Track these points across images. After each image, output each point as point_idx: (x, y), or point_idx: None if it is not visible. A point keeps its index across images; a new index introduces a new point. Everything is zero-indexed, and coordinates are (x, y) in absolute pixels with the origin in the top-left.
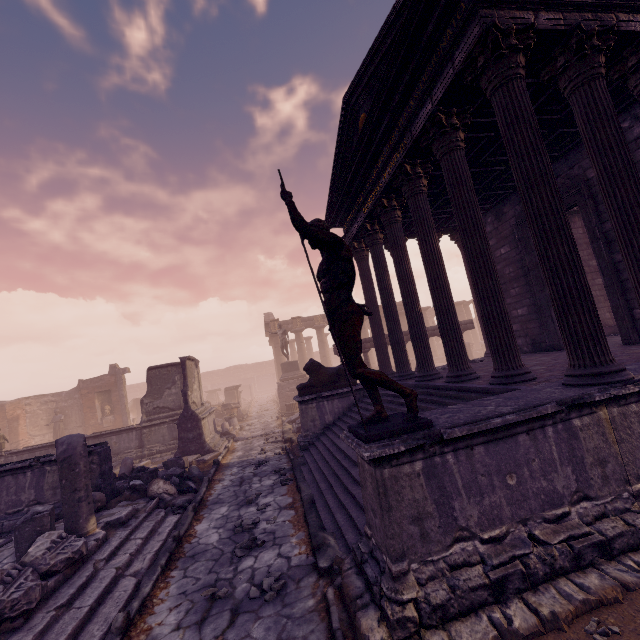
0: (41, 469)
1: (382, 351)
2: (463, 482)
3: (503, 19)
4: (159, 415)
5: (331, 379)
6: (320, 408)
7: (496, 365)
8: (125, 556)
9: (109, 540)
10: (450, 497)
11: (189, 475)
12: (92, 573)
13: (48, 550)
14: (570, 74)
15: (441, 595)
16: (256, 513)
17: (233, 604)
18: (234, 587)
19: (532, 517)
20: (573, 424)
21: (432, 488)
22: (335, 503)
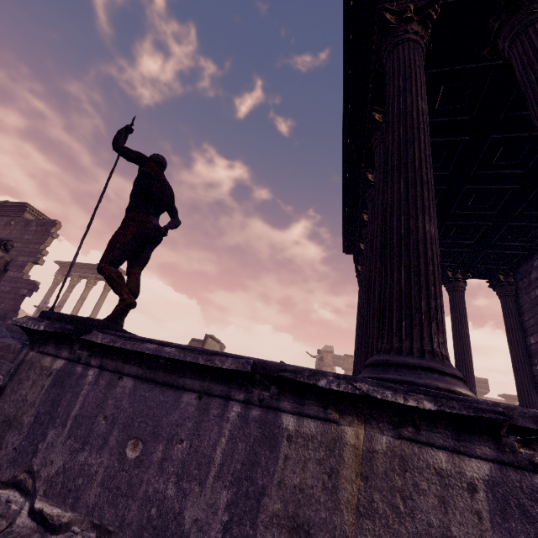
0: None
1: None
2: (80, 412)
3: (403, 5)
4: None
5: None
6: None
7: None
8: None
9: None
10: (54, 421)
11: None
12: None
13: None
14: (504, 32)
15: None
16: None
17: None
18: None
19: (117, 535)
20: (281, 421)
21: (48, 397)
22: None
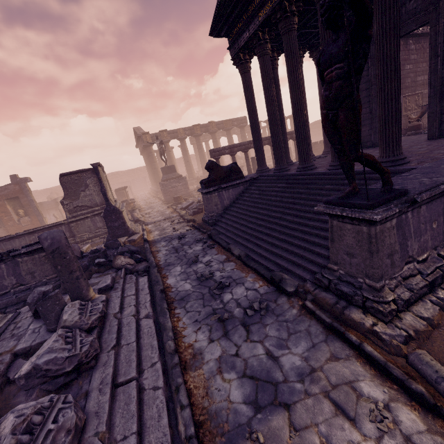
0: (13, 261)
1: (260, 152)
2: (413, 229)
3: None
4: (81, 212)
5: (226, 175)
6: (220, 196)
7: (384, 153)
8: (132, 307)
9: (110, 300)
10: (407, 239)
11: (133, 251)
12: (118, 322)
13: (81, 315)
14: None
15: (407, 294)
16: (206, 267)
17: (239, 321)
18: (230, 312)
19: (439, 245)
20: None
21: (399, 235)
22: (269, 254)
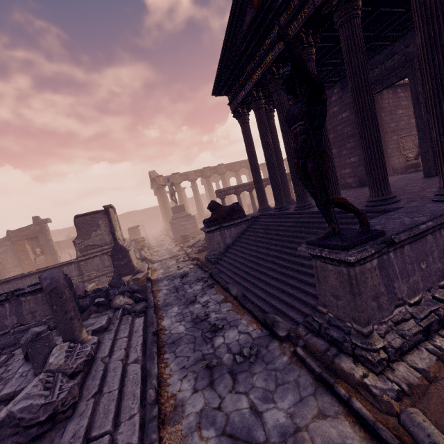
0: (17, 300)
1: (261, 192)
2: (399, 270)
3: None
4: (91, 251)
5: (228, 214)
6: (222, 235)
7: (373, 193)
8: (121, 351)
9: (102, 342)
10: (392, 280)
11: (135, 290)
12: (104, 367)
13: (67, 358)
14: None
15: (398, 341)
16: (203, 308)
17: (227, 369)
18: (219, 358)
19: (433, 286)
20: None
21: (383, 276)
22: (265, 295)
